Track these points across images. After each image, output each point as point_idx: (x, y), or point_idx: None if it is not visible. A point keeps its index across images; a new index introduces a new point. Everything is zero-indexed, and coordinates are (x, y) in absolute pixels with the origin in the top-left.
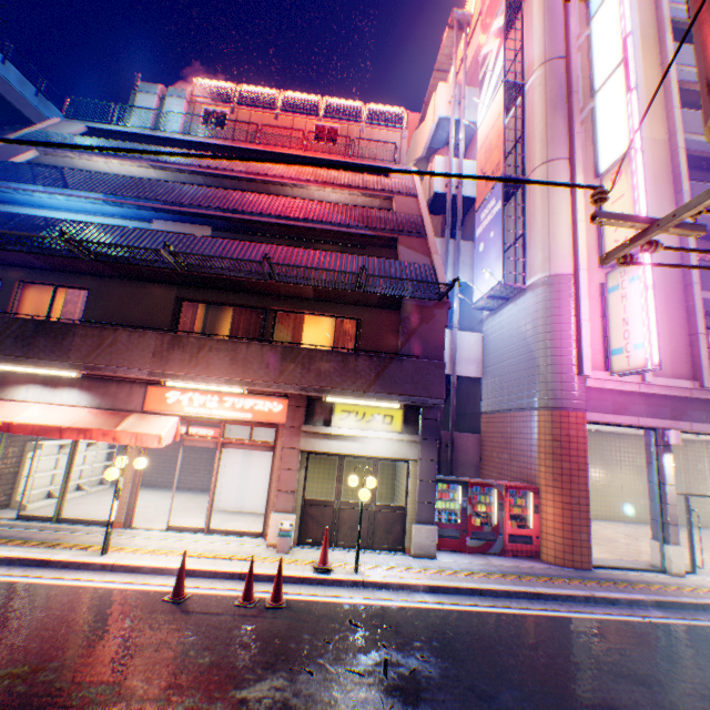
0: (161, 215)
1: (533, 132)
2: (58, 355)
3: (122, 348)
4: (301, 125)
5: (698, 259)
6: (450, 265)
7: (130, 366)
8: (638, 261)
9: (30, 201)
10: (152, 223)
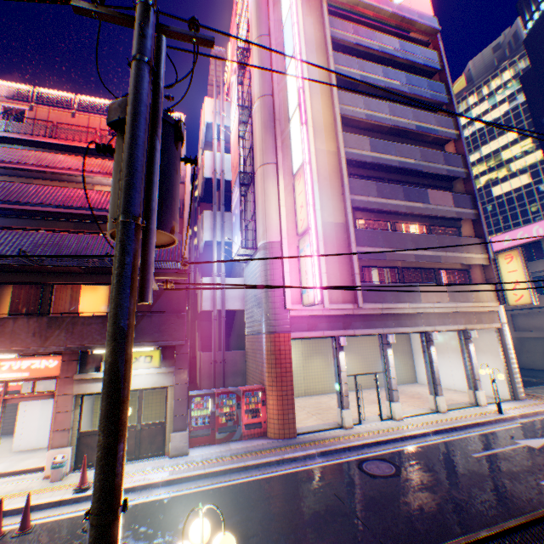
0: None
1: (256, 143)
2: None
3: None
4: (97, 123)
5: (365, 223)
6: (219, 230)
7: None
8: (309, 234)
9: None
10: None
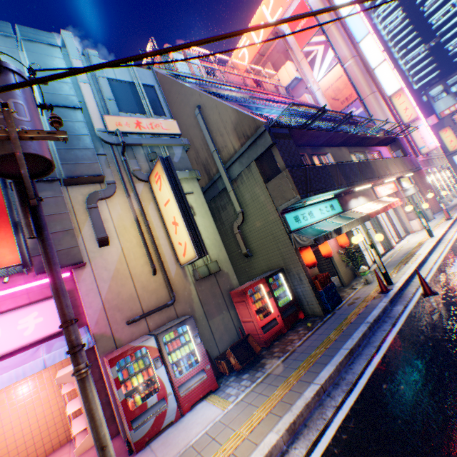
0: None
1: (360, 83)
2: (373, 175)
3: (380, 168)
4: (246, 78)
5: None
6: None
7: (385, 174)
8: (421, 119)
9: None
10: None
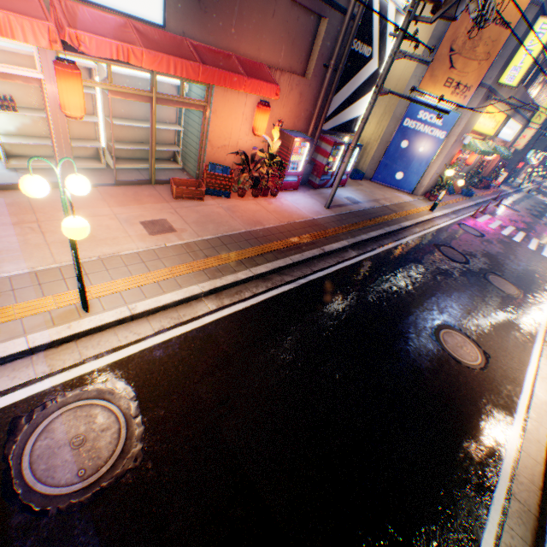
0: None
1: None
2: None
3: None
4: None
5: None
6: None
7: None
8: None
9: None
10: None
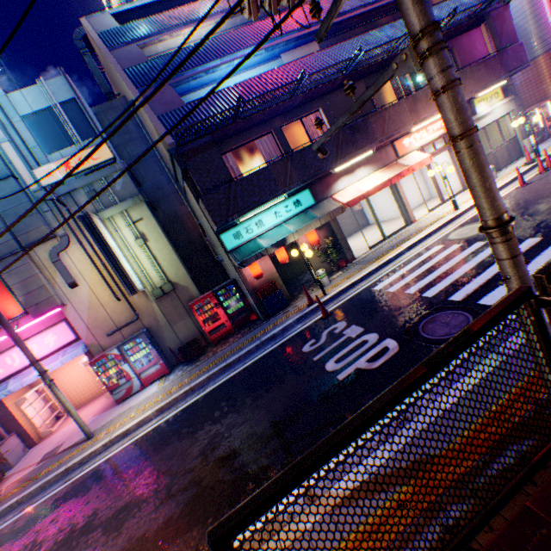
0: (287, 48)
1: None
2: (370, 141)
3: (394, 119)
4: None
5: None
6: None
7: (403, 126)
8: None
9: (198, 84)
10: (280, 59)
